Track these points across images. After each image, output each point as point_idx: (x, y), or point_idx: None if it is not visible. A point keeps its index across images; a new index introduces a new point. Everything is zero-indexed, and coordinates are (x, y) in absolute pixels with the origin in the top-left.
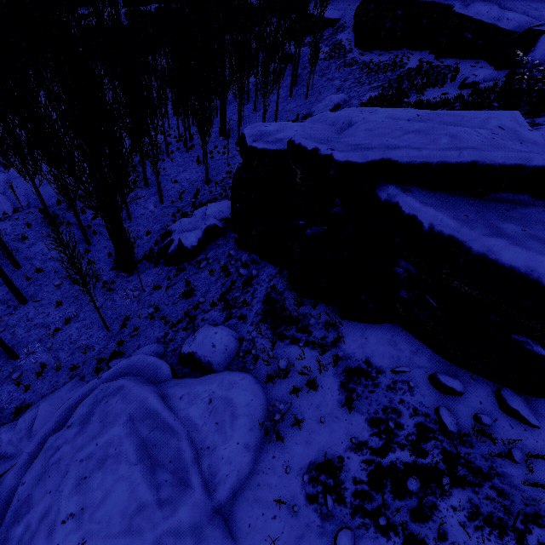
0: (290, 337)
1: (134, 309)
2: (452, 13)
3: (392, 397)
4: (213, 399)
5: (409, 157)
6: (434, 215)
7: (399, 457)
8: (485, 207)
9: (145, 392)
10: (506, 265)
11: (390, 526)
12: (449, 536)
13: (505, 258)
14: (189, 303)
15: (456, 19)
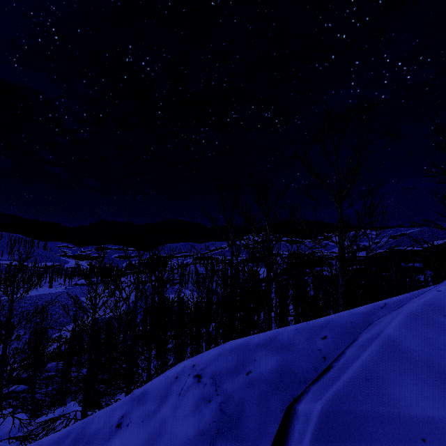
0: None
1: None
2: None
3: None
4: None
5: None
6: None
7: None
8: None
9: None
10: None
11: None
12: None
13: None
14: None
15: None
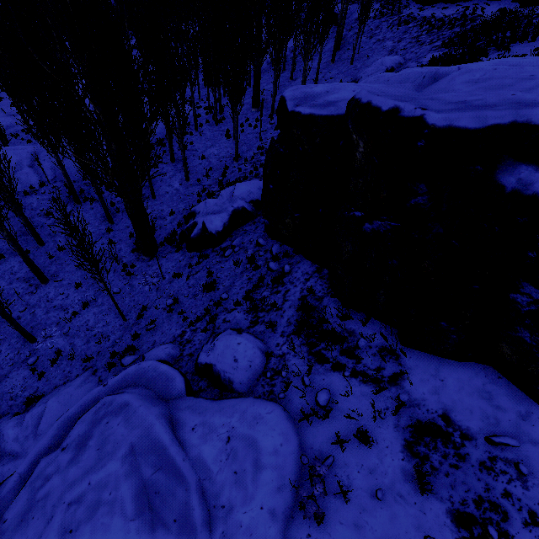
0: (332, 361)
1: (153, 298)
2: None
3: (489, 483)
4: (232, 438)
5: None
6: None
7: None
8: None
9: (151, 417)
10: None
11: None
12: None
13: None
14: (210, 298)
15: None
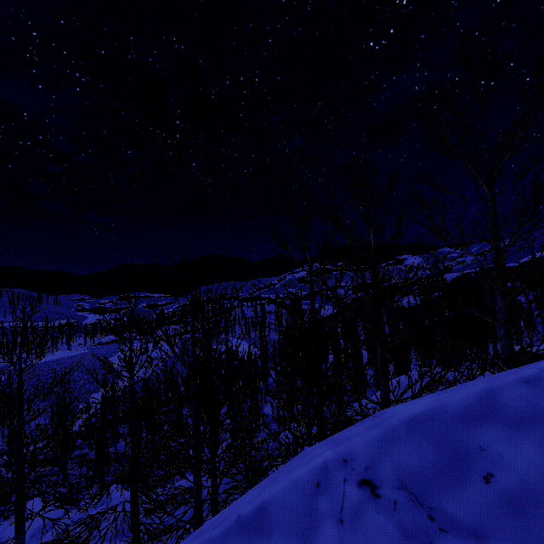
0: None
1: None
2: None
3: None
4: None
5: None
6: None
7: None
8: None
9: None
10: None
11: None
12: None
13: None
14: None
15: None
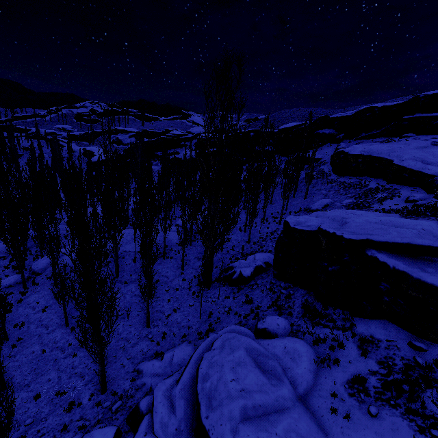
0: (323, 324)
1: (214, 308)
2: (393, 164)
3: (388, 352)
4: (286, 347)
5: (378, 239)
6: (394, 262)
7: (397, 377)
8: (418, 261)
9: (249, 339)
10: (429, 283)
11: (396, 404)
12: (428, 407)
13: (428, 280)
14: (251, 306)
15: (396, 167)
